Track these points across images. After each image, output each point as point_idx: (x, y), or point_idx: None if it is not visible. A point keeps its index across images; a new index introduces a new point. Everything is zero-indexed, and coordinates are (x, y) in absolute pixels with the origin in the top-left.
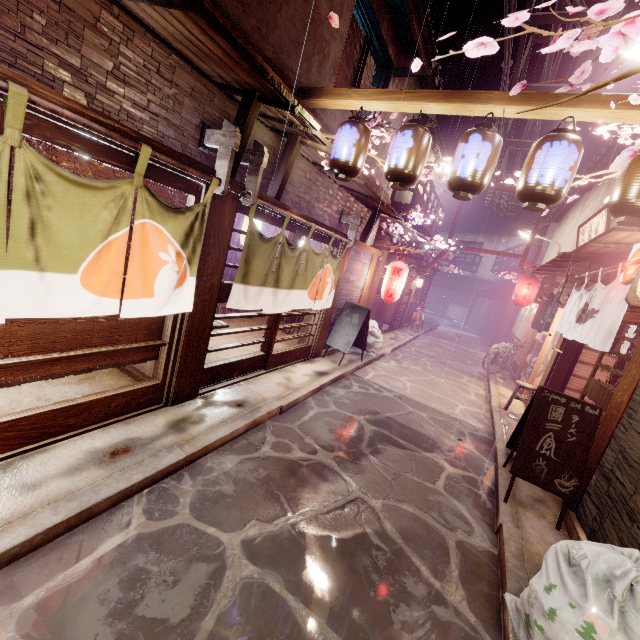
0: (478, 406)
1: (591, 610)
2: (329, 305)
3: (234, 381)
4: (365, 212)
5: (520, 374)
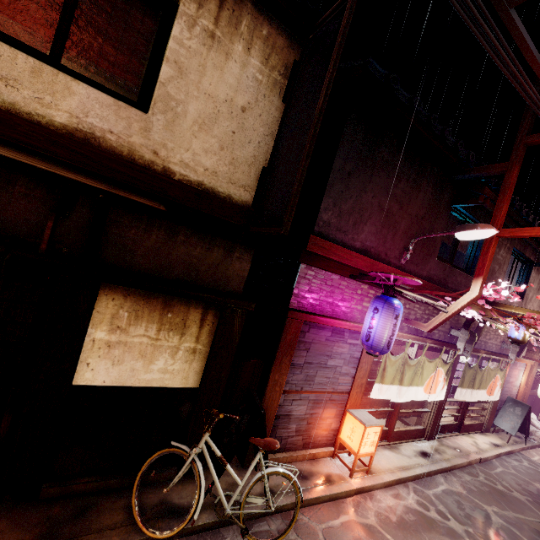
0: None
1: None
2: (497, 398)
3: (446, 435)
4: None
5: None
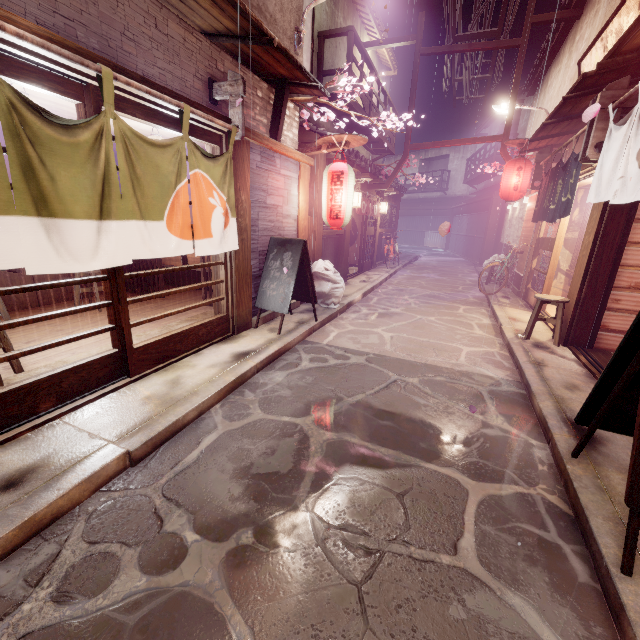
0: (488, 343)
1: None
2: (233, 246)
3: (37, 422)
4: (265, 90)
5: (527, 287)
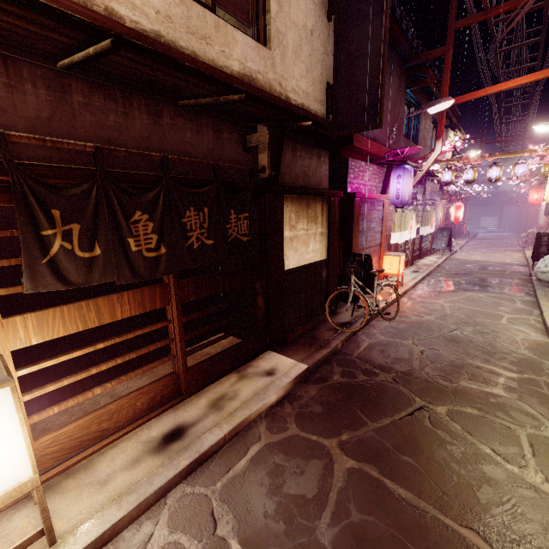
0: (518, 259)
1: (546, 262)
2: (434, 230)
3: (416, 262)
4: (436, 186)
5: None
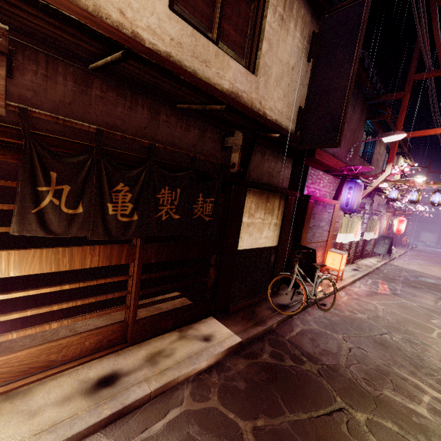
0: None
1: None
2: (377, 236)
3: (357, 261)
4: (383, 200)
5: None
